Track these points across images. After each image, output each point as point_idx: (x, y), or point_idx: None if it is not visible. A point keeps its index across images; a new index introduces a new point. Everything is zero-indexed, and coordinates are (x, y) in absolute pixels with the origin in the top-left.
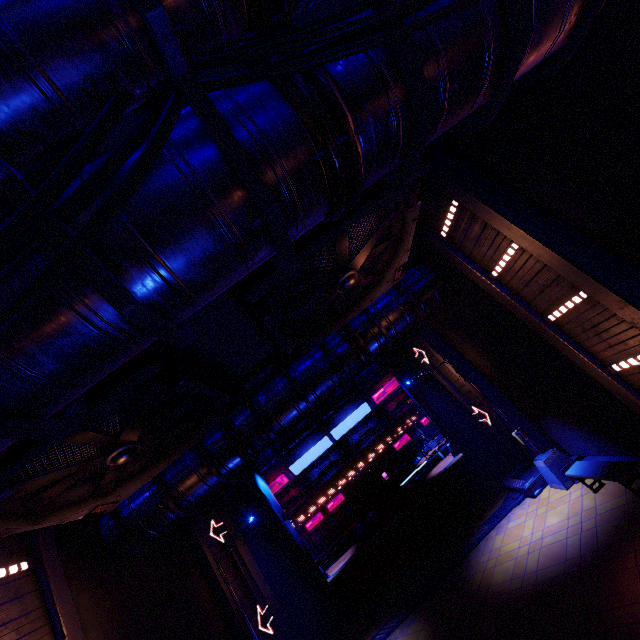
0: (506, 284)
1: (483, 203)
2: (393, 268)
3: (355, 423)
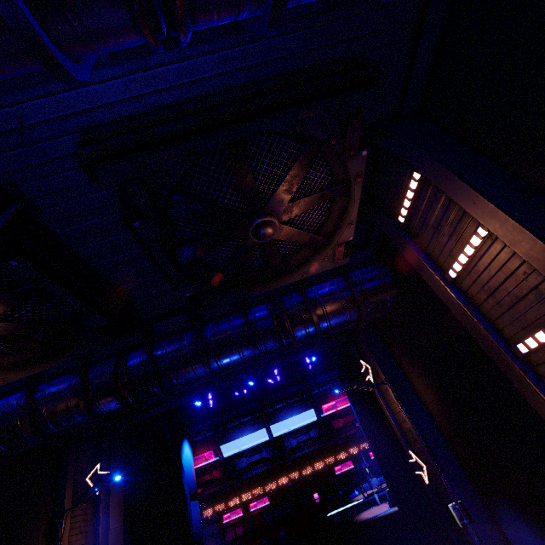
0: (465, 290)
1: (446, 168)
2: (333, 242)
3: (297, 426)
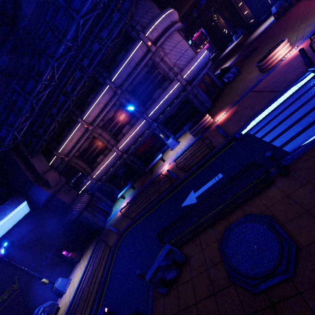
0: None
1: None
2: None
3: None
